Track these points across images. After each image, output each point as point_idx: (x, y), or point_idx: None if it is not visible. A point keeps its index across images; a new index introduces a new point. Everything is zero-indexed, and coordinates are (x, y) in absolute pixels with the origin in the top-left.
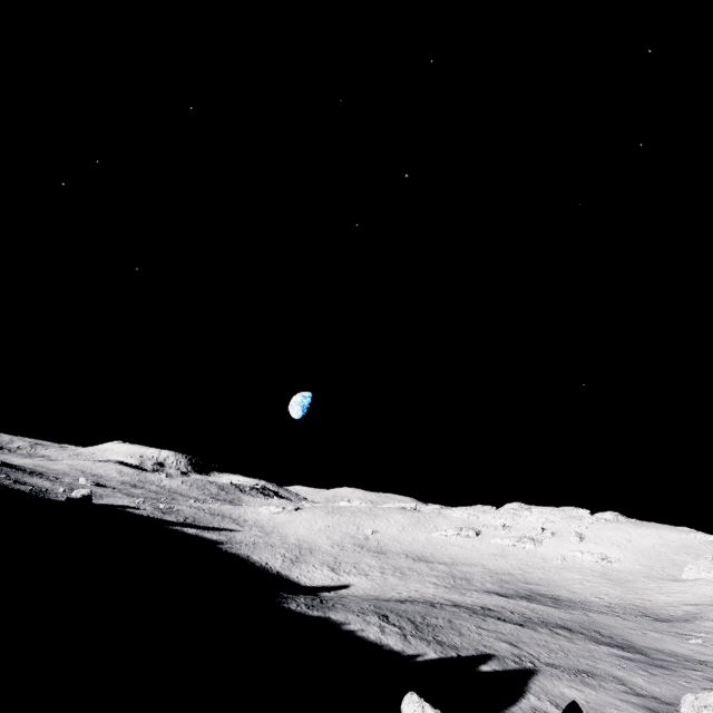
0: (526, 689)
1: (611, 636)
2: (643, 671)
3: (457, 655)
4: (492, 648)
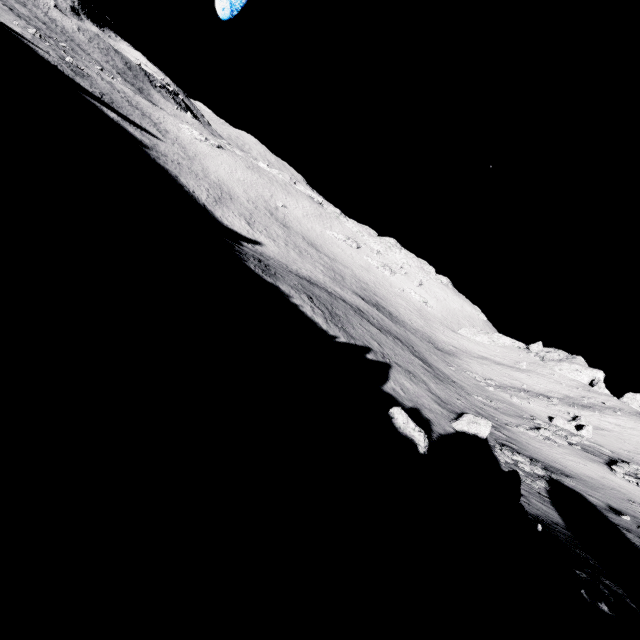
0: (389, 376)
1: (418, 352)
2: (433, 380)
3: (355, 343)
4: (370, 344)
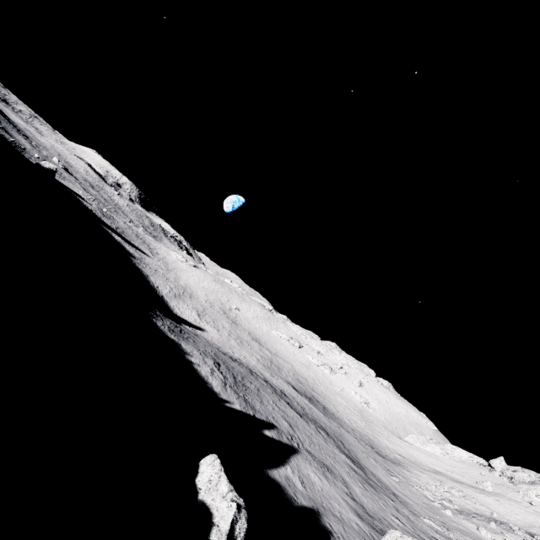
0: (287, 461)
1: (349, 450)
2: (361, 484)
3: (253, 415)
4: (277, 422)
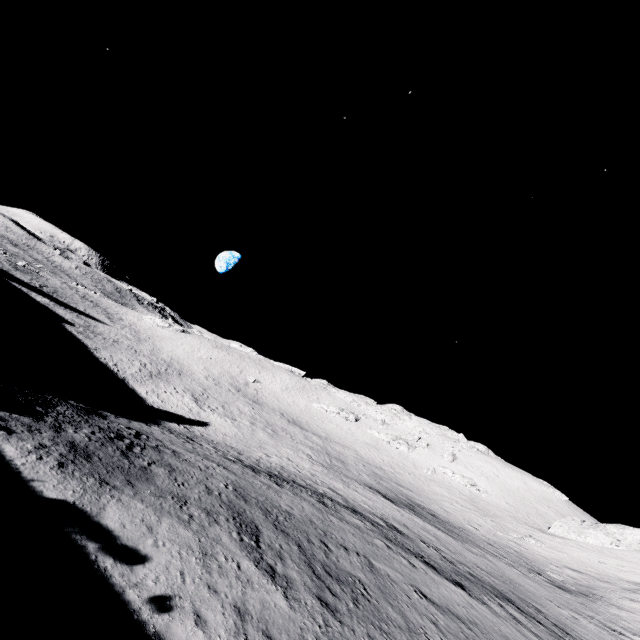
0: None
1: (564, 629)
2: None
3: None
4: None
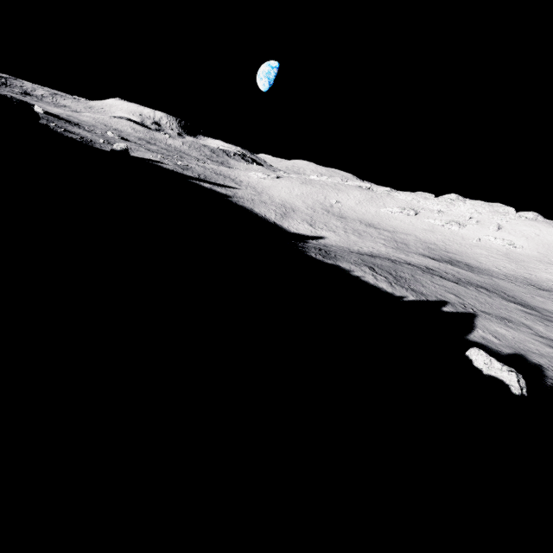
0: (474, 325)
1: (513, 297)
2: (540, 322)
3: (426, 299)
4: (446, 298)
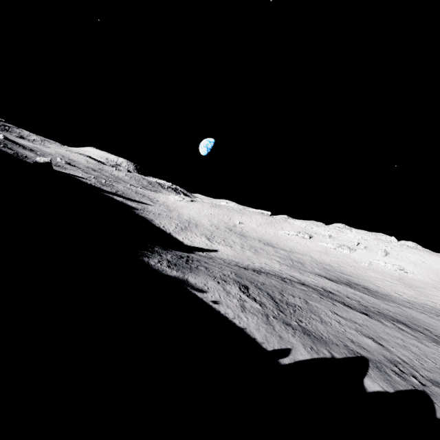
0: None
1: None
2: None
3: (330, 355)
4: (362, 347)
